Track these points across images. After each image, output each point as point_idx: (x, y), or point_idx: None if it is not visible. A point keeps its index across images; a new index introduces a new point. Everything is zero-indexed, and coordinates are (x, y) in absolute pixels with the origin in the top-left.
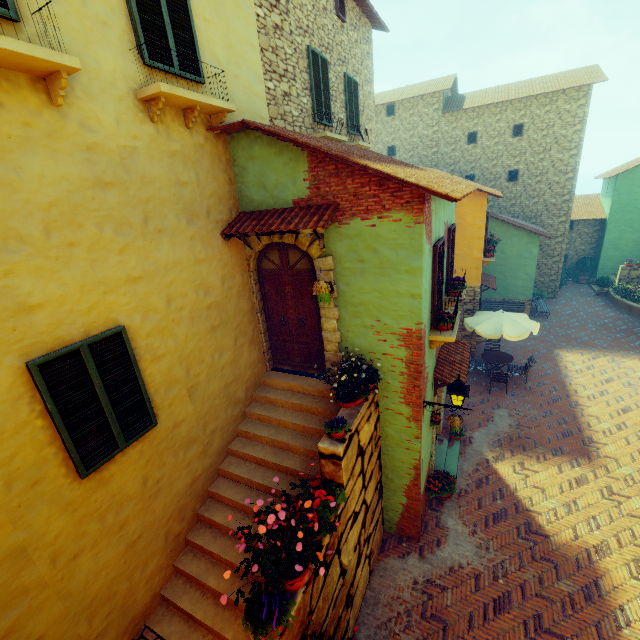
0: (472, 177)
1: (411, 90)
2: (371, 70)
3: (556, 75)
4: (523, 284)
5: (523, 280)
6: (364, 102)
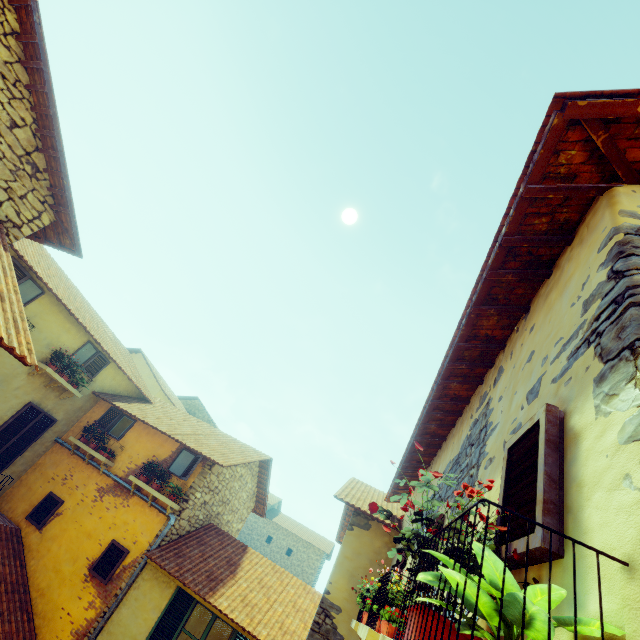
0: None
1: None
2: None
3: (318, 535)
4: None
5: None
6: None
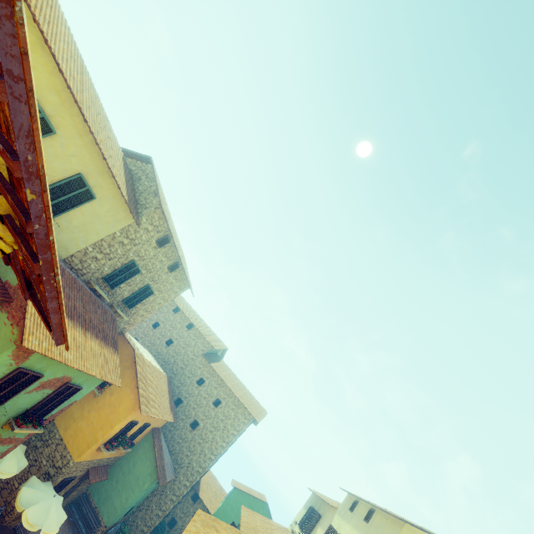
0: (181, 401)
1: (207, 330)
2: (172, 298)
3: (253, 398)
4: (118, 506)
5: (121, 502)
6: (152, 302)
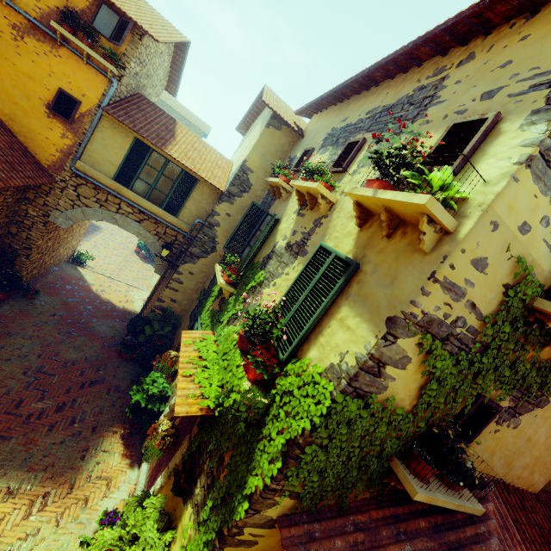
0: None
1: None
2: None
3: (199, 118)
4: None
5: None
6: None
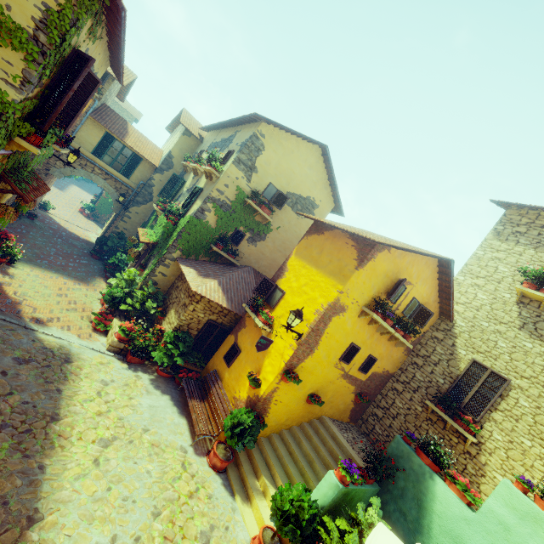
0: None
1: None
2: None
3: (131, 105)
4: None
5: None
6: None
